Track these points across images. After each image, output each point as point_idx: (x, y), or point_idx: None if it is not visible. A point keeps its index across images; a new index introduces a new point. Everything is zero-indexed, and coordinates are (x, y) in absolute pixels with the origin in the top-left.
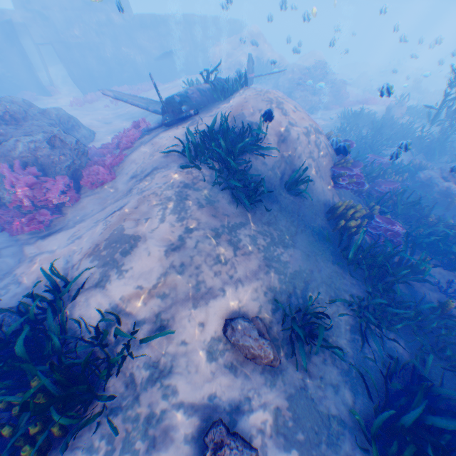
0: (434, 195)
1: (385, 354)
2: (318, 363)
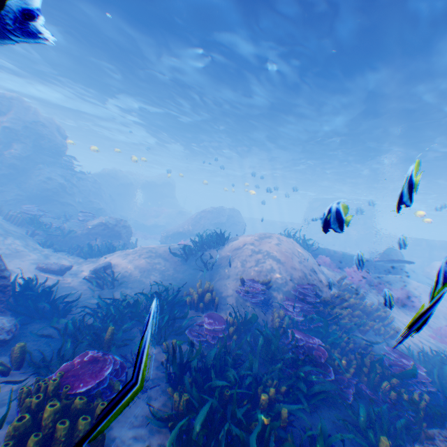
0: None
1: (81, 314)
2: (86, 291)
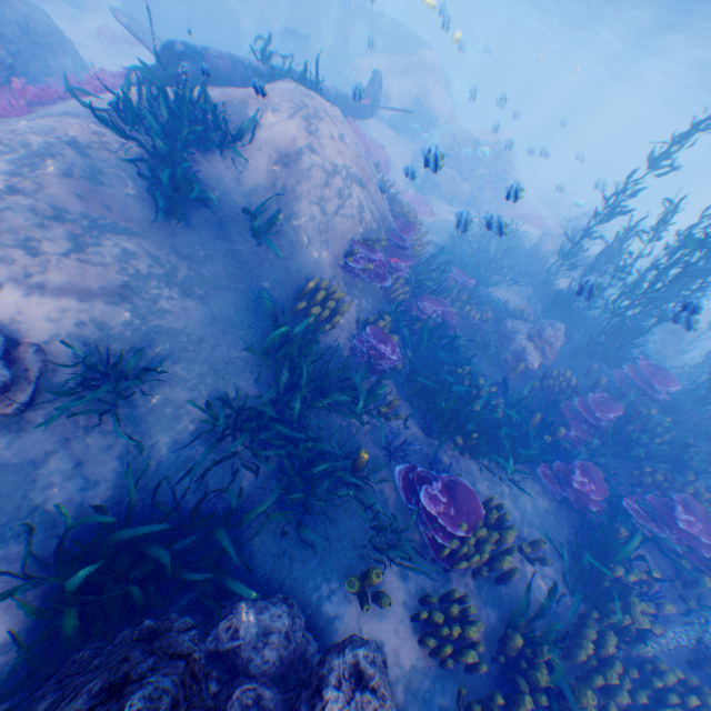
0: (506, 353)
1: (217, 480)
2: (94, 445)
